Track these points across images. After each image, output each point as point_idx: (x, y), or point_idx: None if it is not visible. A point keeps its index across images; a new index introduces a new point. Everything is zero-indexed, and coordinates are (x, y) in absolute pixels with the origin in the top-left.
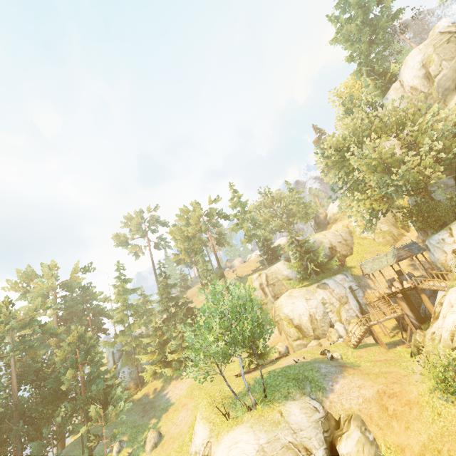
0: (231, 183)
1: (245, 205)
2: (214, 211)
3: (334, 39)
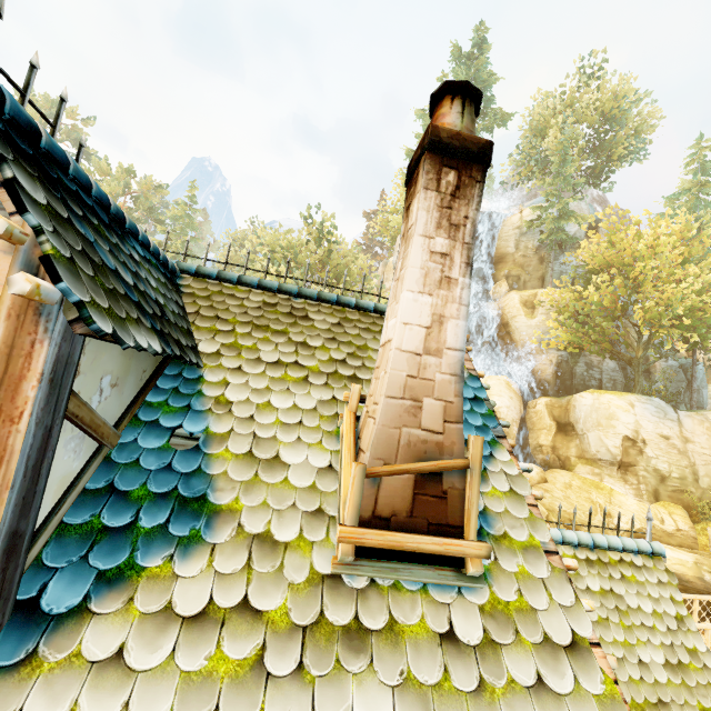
0: (196, 183)
1: (190, 228)
2: (148, 202)
3: (421, 111)
